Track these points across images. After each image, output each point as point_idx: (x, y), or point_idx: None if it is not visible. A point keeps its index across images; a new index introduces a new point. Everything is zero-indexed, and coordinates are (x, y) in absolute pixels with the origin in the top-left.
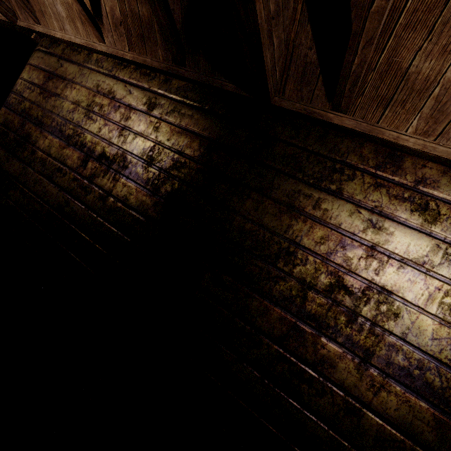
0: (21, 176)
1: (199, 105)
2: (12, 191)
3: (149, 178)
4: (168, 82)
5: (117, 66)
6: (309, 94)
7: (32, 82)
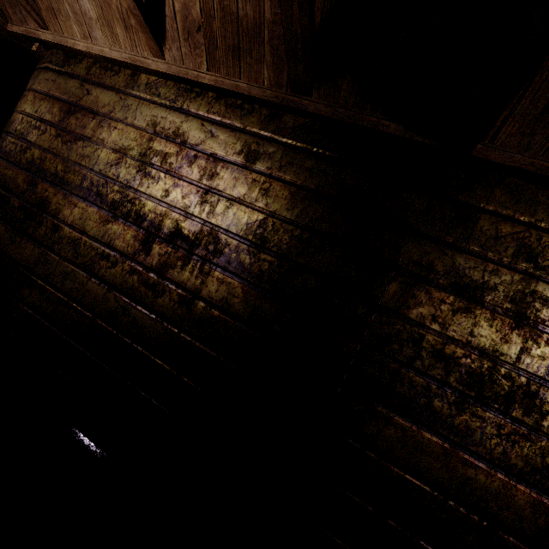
0: (39, 266)
1: (334, 154)
2: (25, 290)
3: (263, 270)
4: (275, 118)
5: (184, 94)
6: (545, 142)
7: (40, 117)
